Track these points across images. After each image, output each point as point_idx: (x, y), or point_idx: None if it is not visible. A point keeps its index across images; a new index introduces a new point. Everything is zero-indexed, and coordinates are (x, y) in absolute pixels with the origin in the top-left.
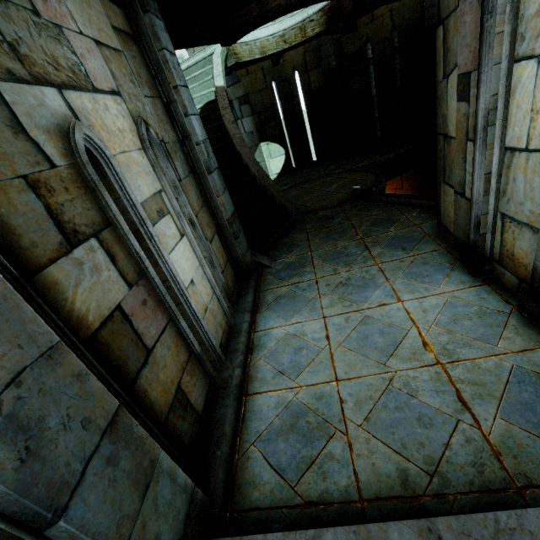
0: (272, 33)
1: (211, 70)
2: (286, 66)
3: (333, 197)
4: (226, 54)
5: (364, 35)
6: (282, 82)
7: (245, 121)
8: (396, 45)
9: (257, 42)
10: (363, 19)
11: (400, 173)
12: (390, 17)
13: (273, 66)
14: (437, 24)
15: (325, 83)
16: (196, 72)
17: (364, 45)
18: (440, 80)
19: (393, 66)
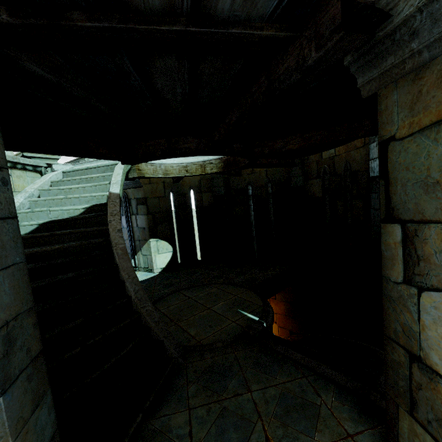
0: (176, 162)
1: (110, 176)
2: (184, 185)
3: (221, 326)
4: (130, 168)
5: (247, 180)
6: (179, 195)
7: (140, 218)
8: (269, 192)
9: (162, 165)
10: (246, 170)
11: (278, 291)
12: (265, 174)
13: (173, 182)
14: (384, 219)
15: (214, 203)
16: (95, 173)
17: (246, 186)
18: (393, 279)
19: (268, 205)
